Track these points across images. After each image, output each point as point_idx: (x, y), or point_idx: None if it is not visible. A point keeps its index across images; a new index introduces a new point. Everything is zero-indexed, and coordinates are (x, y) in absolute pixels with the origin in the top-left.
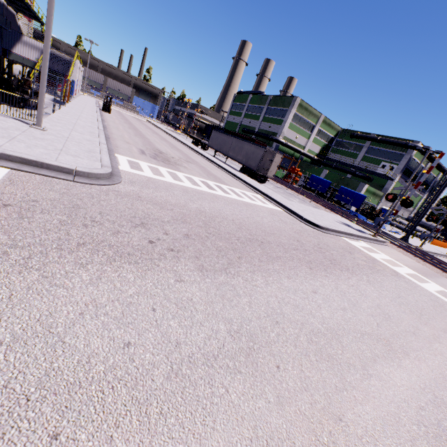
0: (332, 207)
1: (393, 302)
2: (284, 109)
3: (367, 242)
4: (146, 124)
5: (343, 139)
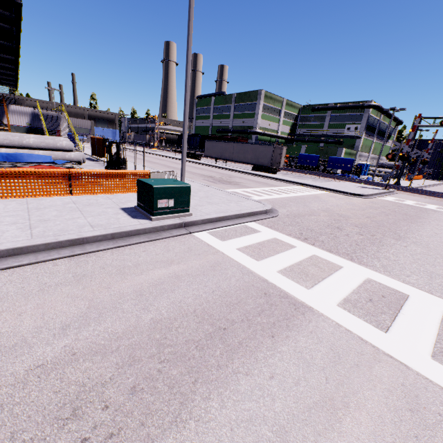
0: (332, 176)
1: None
2: (252, 103)
3: (388, 195)
4: (135, 153)
5: (306, 114)
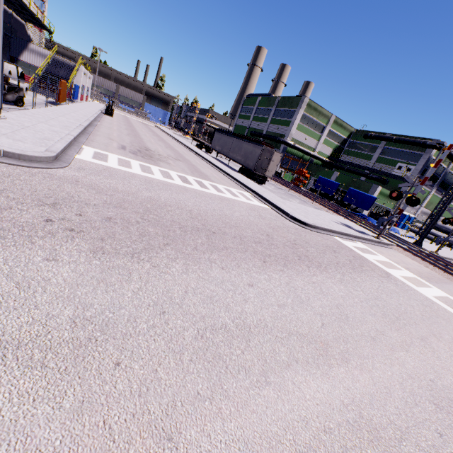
0: (339, 209)
1: (364, 303)
2: (292, 110)
3: (367, 243)
4: (151, 128)
5: (356, 140)
